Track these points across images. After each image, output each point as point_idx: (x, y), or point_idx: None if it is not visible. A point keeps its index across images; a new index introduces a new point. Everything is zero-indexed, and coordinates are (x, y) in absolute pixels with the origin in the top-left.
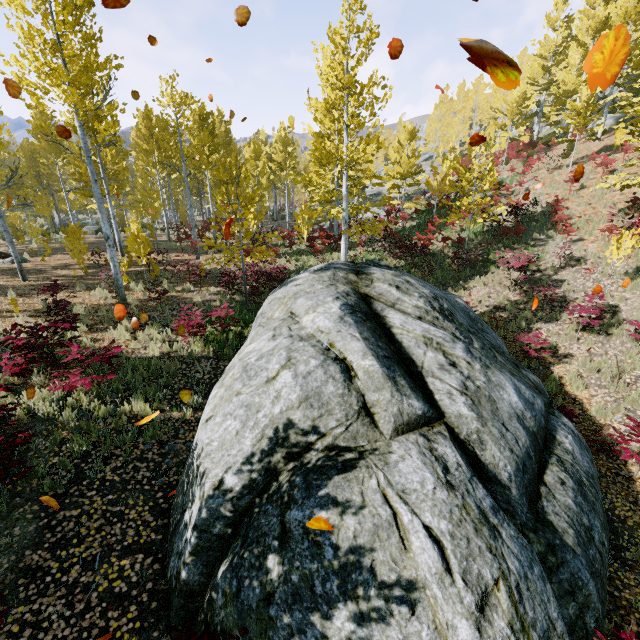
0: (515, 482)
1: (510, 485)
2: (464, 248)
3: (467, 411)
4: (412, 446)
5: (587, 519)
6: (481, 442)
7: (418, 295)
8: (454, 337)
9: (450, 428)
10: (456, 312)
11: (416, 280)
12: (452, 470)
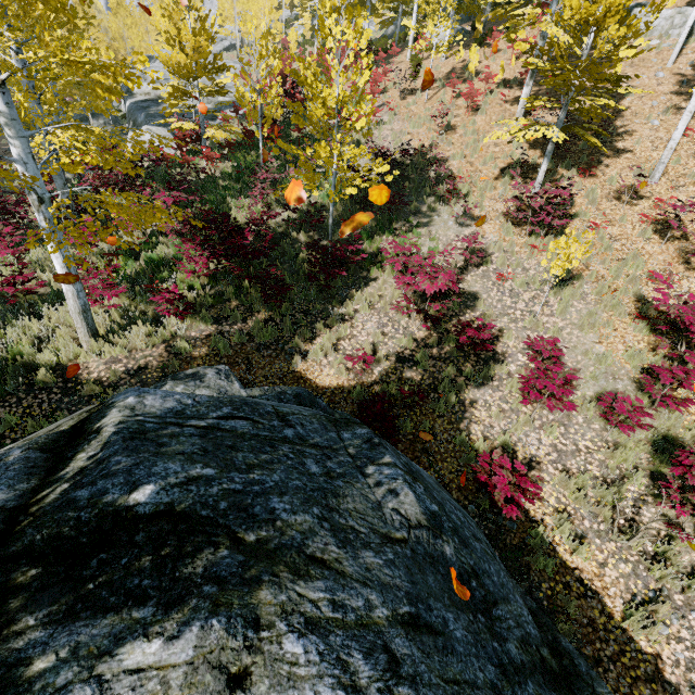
0: None
1: None
2: (321, 226)
3: None
4: None
5: None
6: None
7: None
8: None
9: None
10: (460, 679)
11: (298, 576)
12: None
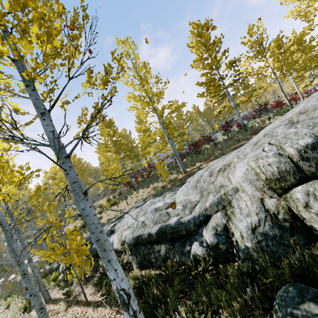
0: None
1: None
2: None
3: None
4: None
5: None
6: None
7: None
8: None
9: None
10: None
11: None
12: None
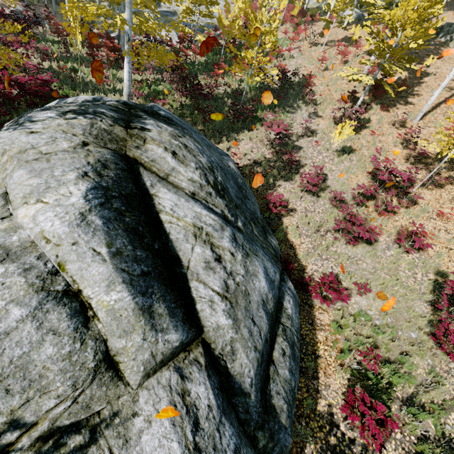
0: (255, 384)
1: (251, 391)
2: (240, 100)
3: (225, 320)
4: (163, 394)
5: (294, 380)
6: (233, 353)
7: (195, 166)
8: (223, 222)
9: (207, 345)
10: (228, 183)
11: (195, 142)
12: (202, 422)
